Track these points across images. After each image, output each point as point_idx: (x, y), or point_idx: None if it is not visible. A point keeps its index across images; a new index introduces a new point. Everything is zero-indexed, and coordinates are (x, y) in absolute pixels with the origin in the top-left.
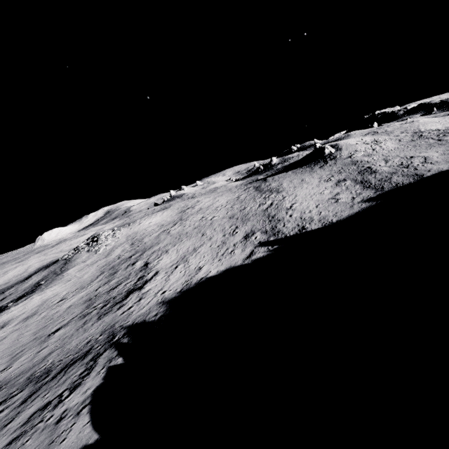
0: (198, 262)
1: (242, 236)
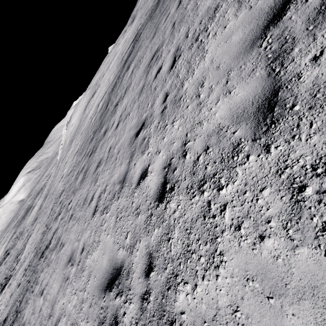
0: (1, 306)
1: (6, 314)
